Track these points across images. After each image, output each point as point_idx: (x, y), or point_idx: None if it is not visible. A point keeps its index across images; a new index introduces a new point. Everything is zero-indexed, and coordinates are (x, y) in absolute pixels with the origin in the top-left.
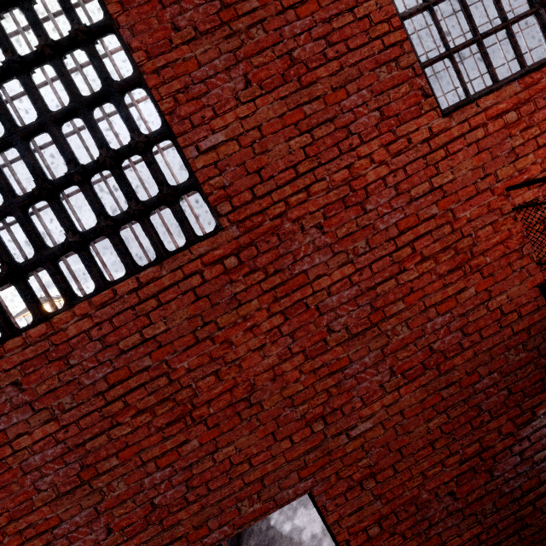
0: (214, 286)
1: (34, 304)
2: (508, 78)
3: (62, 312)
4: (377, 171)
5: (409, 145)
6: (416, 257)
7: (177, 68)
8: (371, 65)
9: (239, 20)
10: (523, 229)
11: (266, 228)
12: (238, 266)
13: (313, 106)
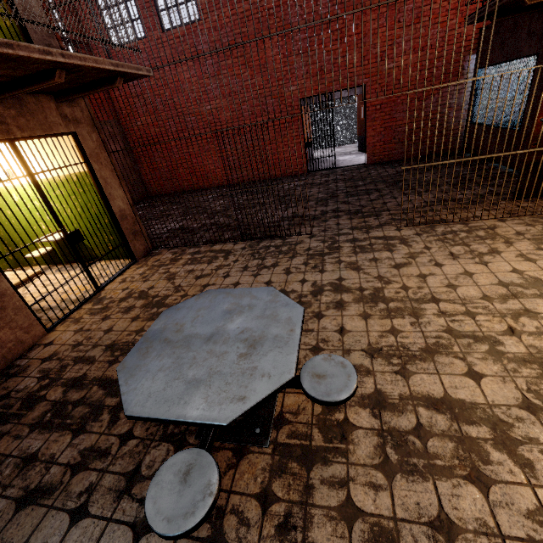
0: None
1: None
2: None
3: None
4: None
5: None
6: None
7: None
8: None
9: None
10: None
11: None
12: None
13: None
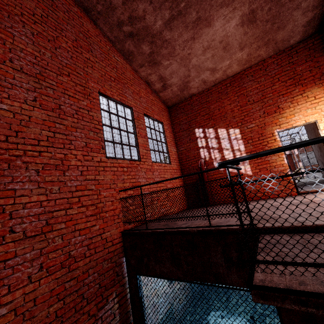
0: None
1: None
2: (127, 159)
3: None
4: (76, 162)
5: (92, 160)
6: (79, 204)
7: (0, 71)
8: (89, 129)
9: (44, 82)
10: (121, 207)
11: (4, 157)
12: None
13: (61, 126)
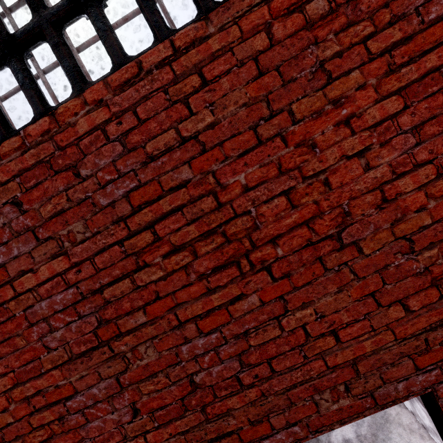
0: (288, 51)
1: (34, 91)
2: None
3: (69, 100)
4: None
5: None
6: None
7: None
8: None
9: None
10: None
11: None
12: (328, 15)
13: None
